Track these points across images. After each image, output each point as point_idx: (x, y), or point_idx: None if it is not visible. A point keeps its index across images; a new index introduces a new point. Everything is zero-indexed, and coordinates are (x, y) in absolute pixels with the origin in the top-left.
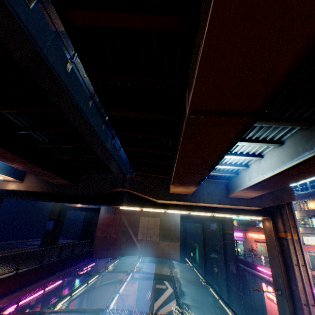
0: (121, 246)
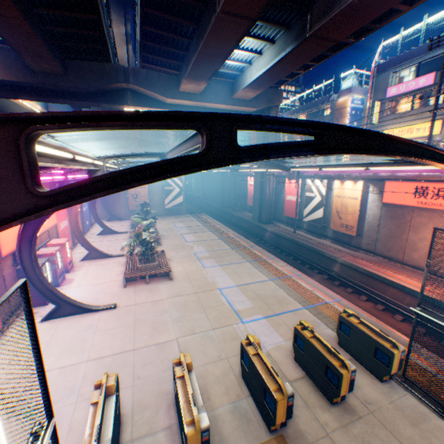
0: (123, 160)
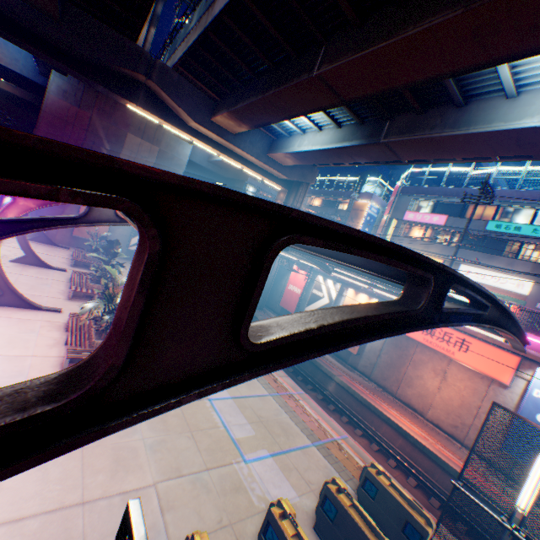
0: None
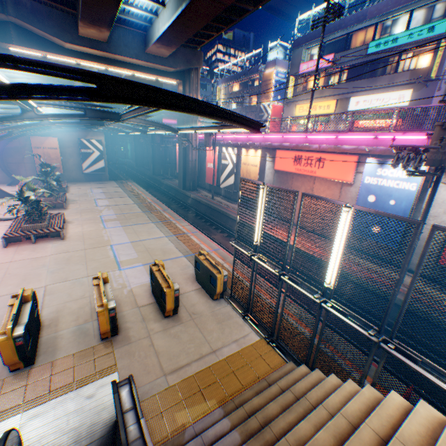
0: None
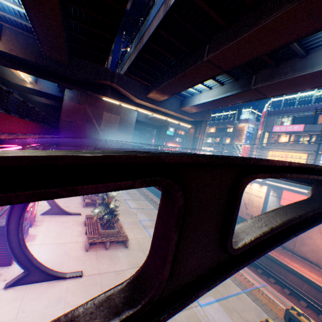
0: (86, 131)
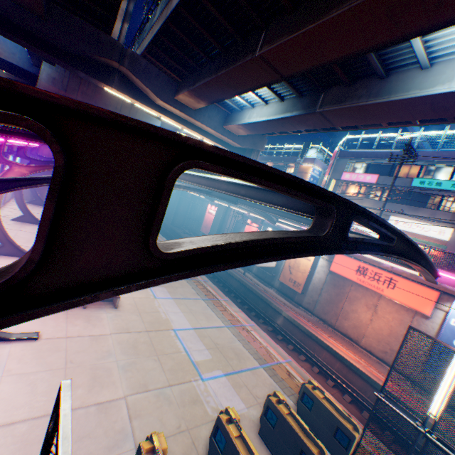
0: None
